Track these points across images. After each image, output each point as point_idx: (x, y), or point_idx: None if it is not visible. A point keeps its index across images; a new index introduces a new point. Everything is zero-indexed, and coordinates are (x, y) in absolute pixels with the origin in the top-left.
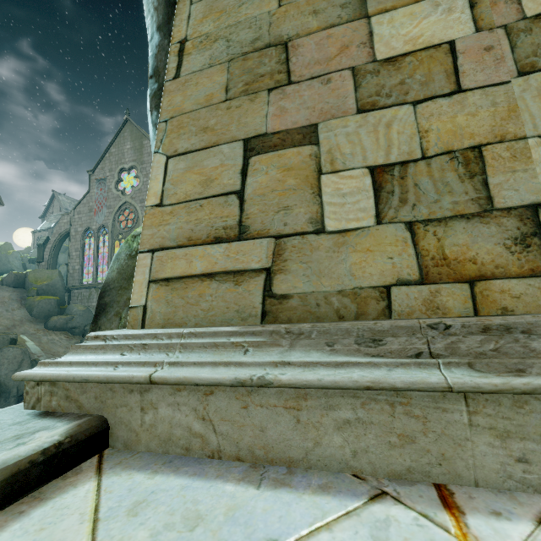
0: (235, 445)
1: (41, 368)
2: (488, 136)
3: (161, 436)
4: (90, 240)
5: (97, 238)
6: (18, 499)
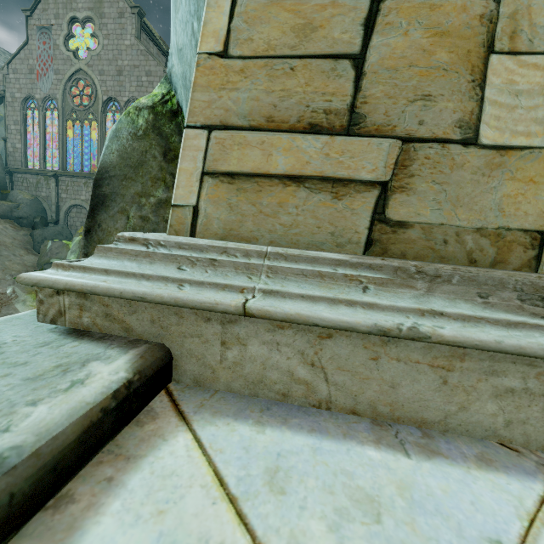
0: (352, 397)
1: (59, 271)
2: None
3: (248, 377)
4: (34, 113)
5: (43, 112)
6: (92, 456)
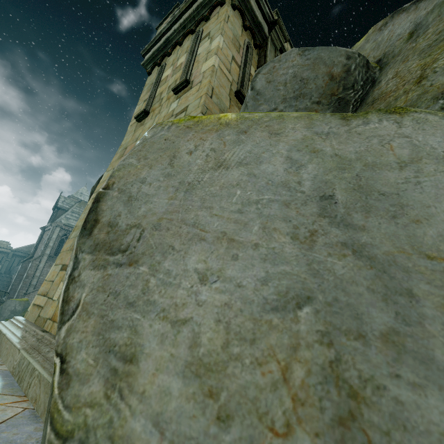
0: None
1: None
2: None
3: None
4: None
5: None
6: None
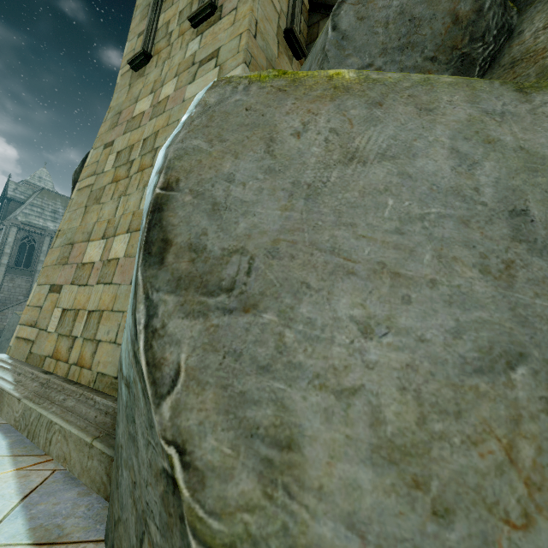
0: None
1: None
2: (82, 306)
3: None
4: None
5: None
6: None
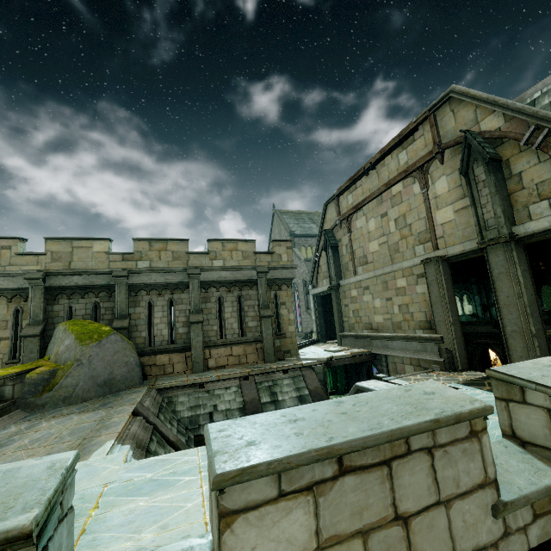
0: None
1: None
2: None
3: None
4: None
5: None
6: None
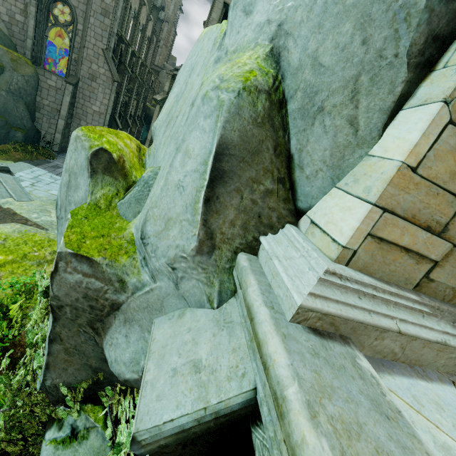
0: (406, 358)
1: (313, 298)
2: None
3: (376, 350)
4: None
5: None
6: None
